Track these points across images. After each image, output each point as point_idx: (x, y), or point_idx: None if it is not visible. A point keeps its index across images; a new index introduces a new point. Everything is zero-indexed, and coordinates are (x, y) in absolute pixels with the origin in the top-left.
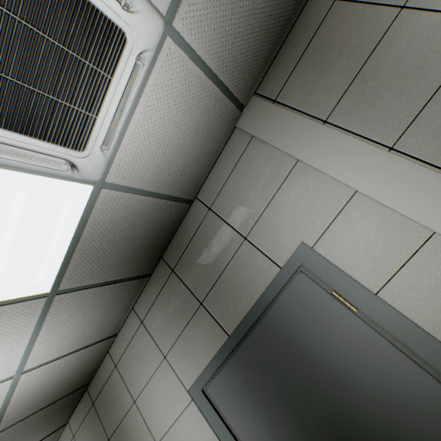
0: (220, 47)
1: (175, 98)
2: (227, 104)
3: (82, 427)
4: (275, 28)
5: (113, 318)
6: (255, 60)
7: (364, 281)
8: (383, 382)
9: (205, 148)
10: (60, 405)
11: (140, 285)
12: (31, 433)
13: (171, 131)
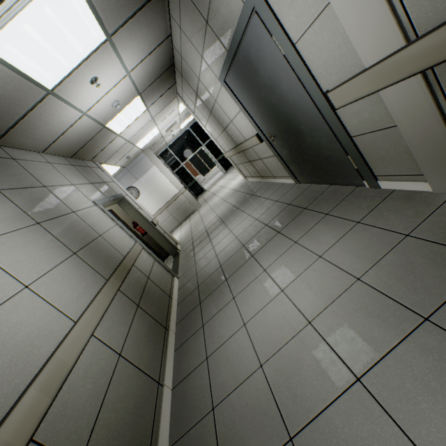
0: None
1: None
2: None
3: (183, 86)
4: None
5: (159, 29)
6: None
7: (290, 33)
8: (293, 97)
9: None
10: (164, 78)
11: None
12: (158, 90)
13: None
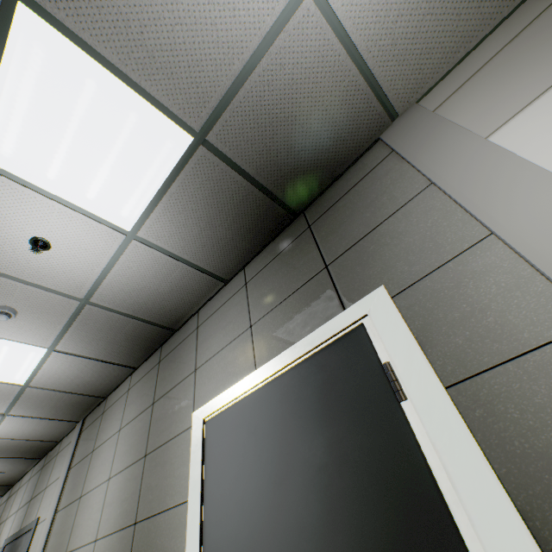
0: (42, 413)
1: (22, 422)
2: (62, 421)
3: (2, 505)
4: (82, 406)
5: (20, 467)
6: (74, 412)
7: None
8: None
9: (56, 430)
10: None
11: (35, 460)
12: None
13: (25, 428)
